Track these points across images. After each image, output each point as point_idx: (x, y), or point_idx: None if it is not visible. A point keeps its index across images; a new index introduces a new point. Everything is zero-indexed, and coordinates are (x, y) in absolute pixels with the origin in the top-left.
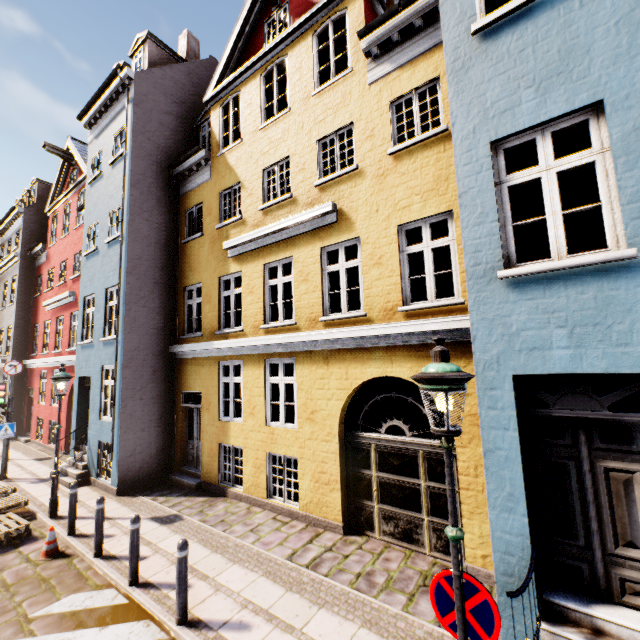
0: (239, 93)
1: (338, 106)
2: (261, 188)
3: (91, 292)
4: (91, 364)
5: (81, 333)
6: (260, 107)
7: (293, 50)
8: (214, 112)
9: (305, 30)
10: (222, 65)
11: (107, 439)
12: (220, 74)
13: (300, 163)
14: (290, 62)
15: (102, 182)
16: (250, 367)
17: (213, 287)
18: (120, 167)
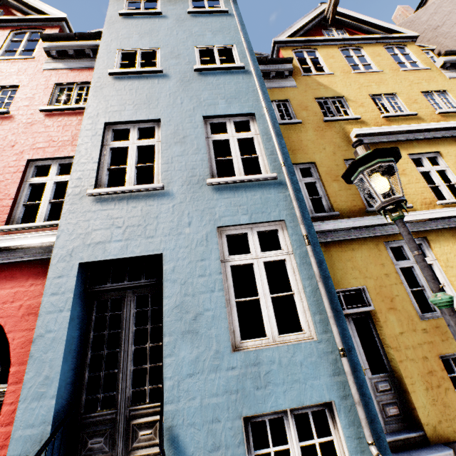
0: (313, 50)
1: (429, 80)
2: (374, 104)
3: (142, 116)
4: (159, 228)
5: (94, 175)
6: (346, 62)
7: (368, 47)
8: (285, 50)
9: (376, 42)
10: (294, 29)
11: (300, 395)
12: (291, 33)
13: (411, 99)
14: (368, 51)
15: (164, 20)
16: (443, 243)
17: (338, 167)
18: (216, 19)
